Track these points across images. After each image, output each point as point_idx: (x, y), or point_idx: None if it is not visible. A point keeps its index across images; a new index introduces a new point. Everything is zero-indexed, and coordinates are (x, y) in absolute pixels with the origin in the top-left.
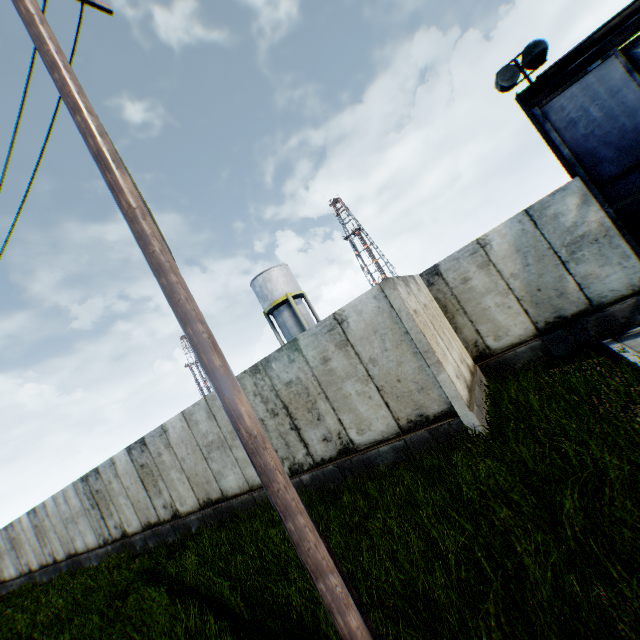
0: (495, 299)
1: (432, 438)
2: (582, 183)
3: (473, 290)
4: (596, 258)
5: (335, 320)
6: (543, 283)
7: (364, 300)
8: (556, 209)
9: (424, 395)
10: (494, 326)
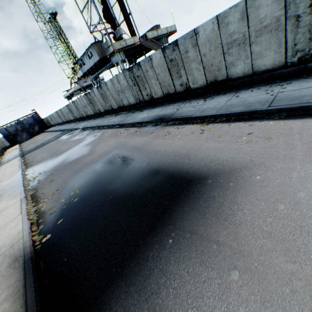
0: None
1: None
2: (4, 137)
3: None
4: (6, 143)
5: None
6: (2, 145)
7: None
8: (2, 139)
9: None
10: None
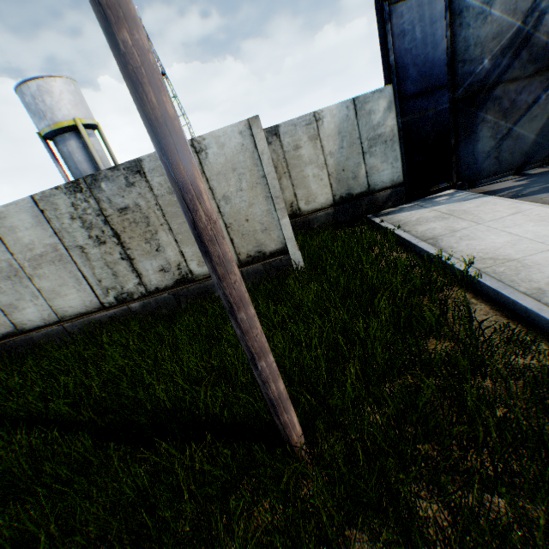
0: (314, 170)
1: (265, 270)
2: (393, 92)
3: (301, 158)
4: (382, 156)
5: (192, 147)
6: (348, 166)
7: (229, 133)
8: (372, 107)
9: (266, 235)
10: (308, 192)
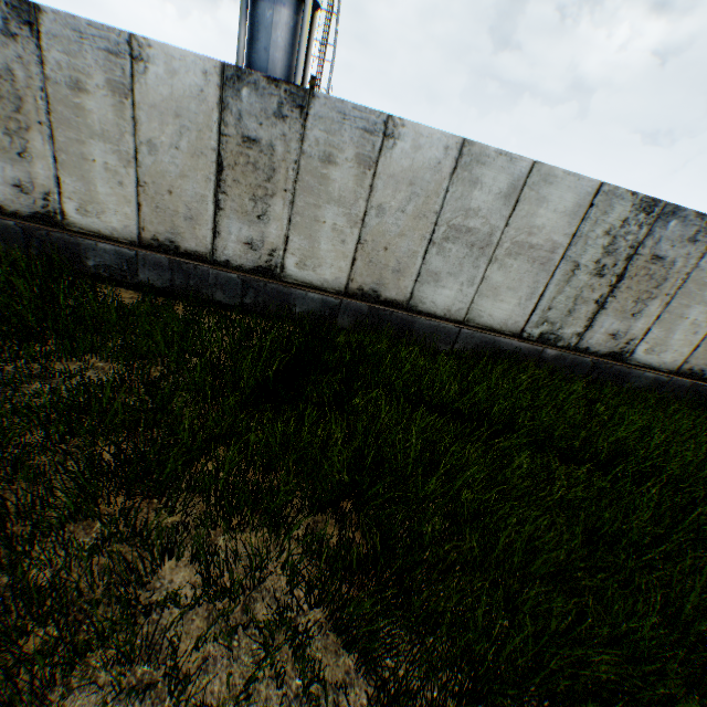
0: None
1: (686, 389)
2: None
3: None
4: None
5: None
6: None
7: None
8: None
9: None
10: None
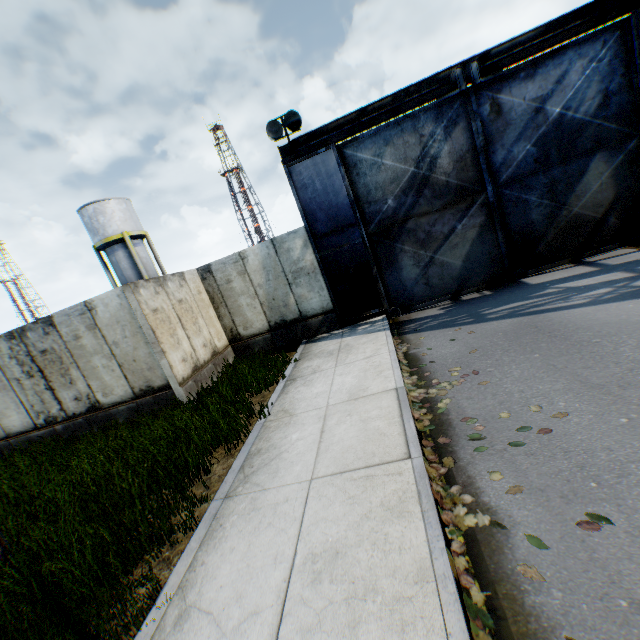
0: (247, 300)
1: (156, 402)
2: (306, 232)
3: (233, 290)
4: (308, 286)
5: (87, 307)
6: (277, 295)
7: (111, 296)
8: (290, 245)
9: (152, 373)
10: (245, 319)
